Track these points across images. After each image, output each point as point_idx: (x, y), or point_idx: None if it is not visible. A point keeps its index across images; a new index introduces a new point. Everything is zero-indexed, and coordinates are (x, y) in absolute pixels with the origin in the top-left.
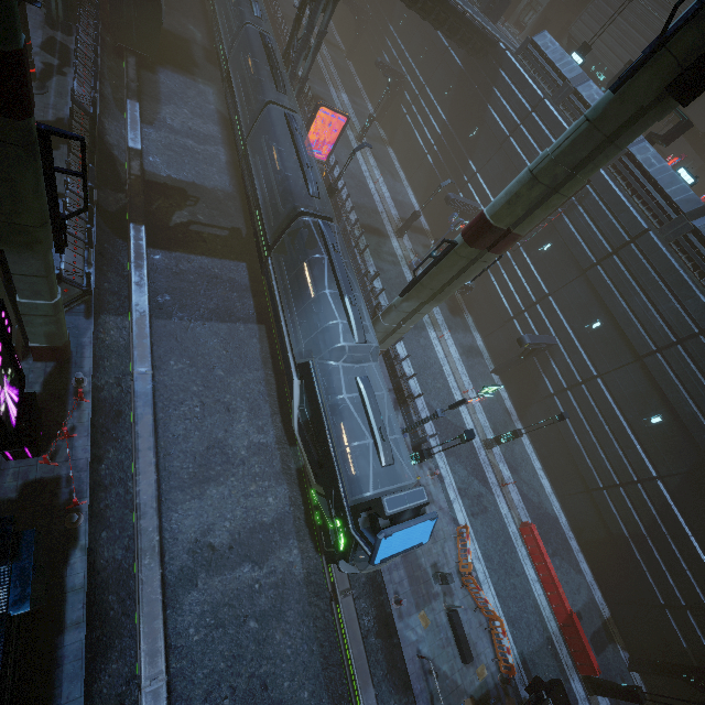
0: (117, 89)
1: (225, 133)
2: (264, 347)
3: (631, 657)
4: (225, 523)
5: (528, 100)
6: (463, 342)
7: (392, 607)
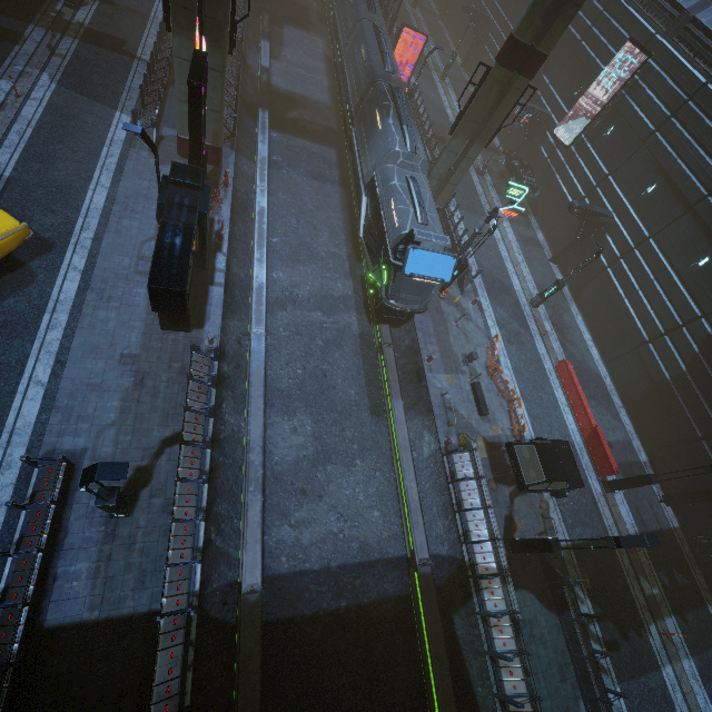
0: (255, 35)
1: (328, 69)
2: (345, 201)
3: (665, 494)
4: (307, 286)
5: (600, 2)
6: (522, 233)
7: (424, 363)
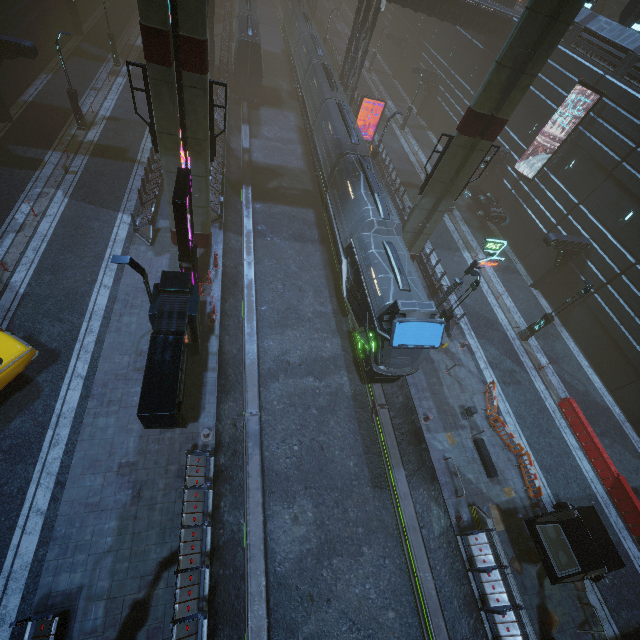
0: (237, 121)
1: (301, 137)
2: (325, 258)
3: None
4: (297, 351)
5: None
6: (498, 262)
7: (421, 422)
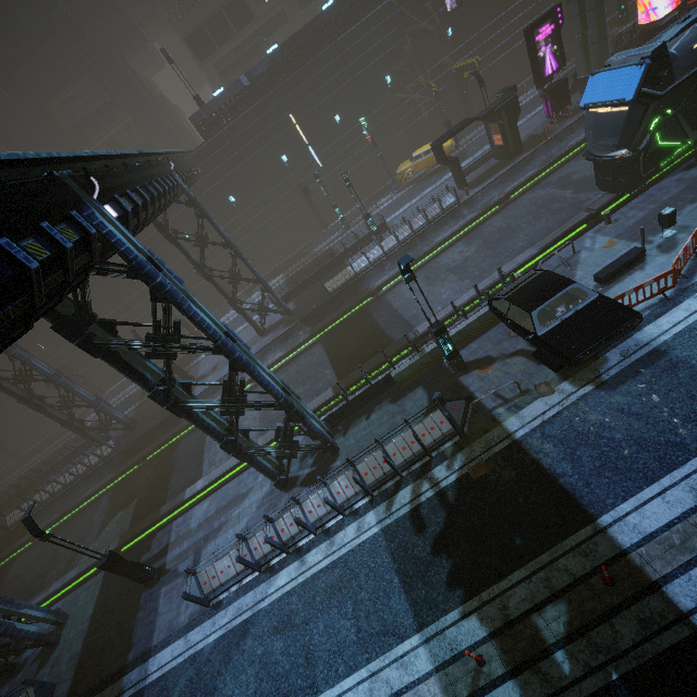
0: None
1: None
2: None
3: None
4: (586, 173)
5: None
6: None
7: (600, 224)
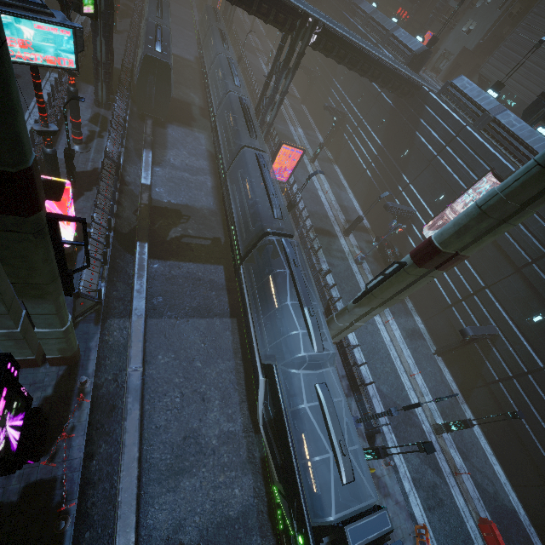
0: (138, 142)
1: (212, 166)
2: (235, 338)
3: None
4: (195, 518)
5: (451, 128)
6: (405, 325)
7: None
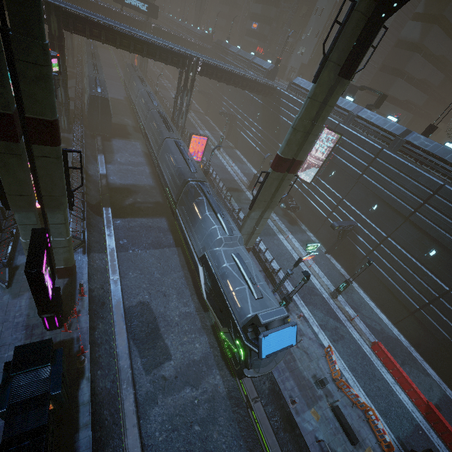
0: (93, 151)
1: (147, 160)
2: (181, 259)
3: None
4: (170, 362)
5: (299, 108)
6: (301, 238)
7: (290, 407)
